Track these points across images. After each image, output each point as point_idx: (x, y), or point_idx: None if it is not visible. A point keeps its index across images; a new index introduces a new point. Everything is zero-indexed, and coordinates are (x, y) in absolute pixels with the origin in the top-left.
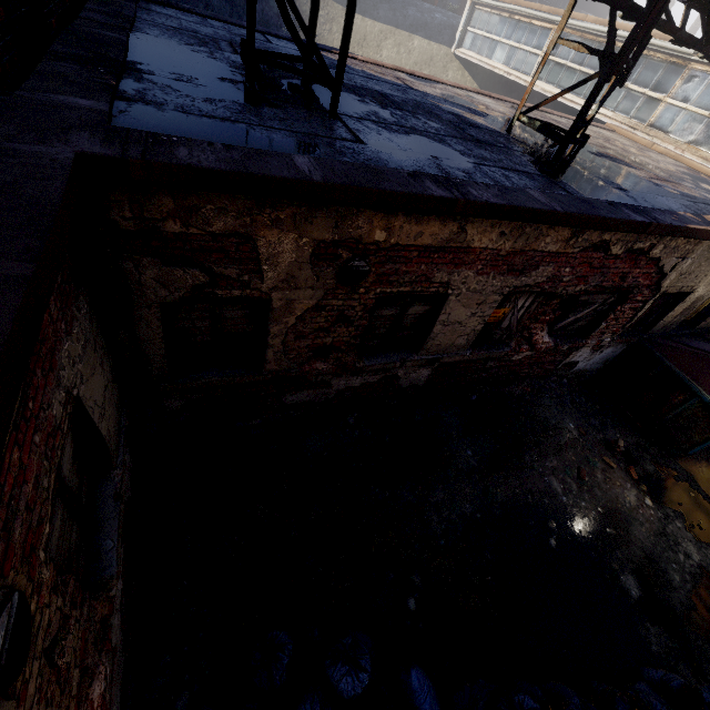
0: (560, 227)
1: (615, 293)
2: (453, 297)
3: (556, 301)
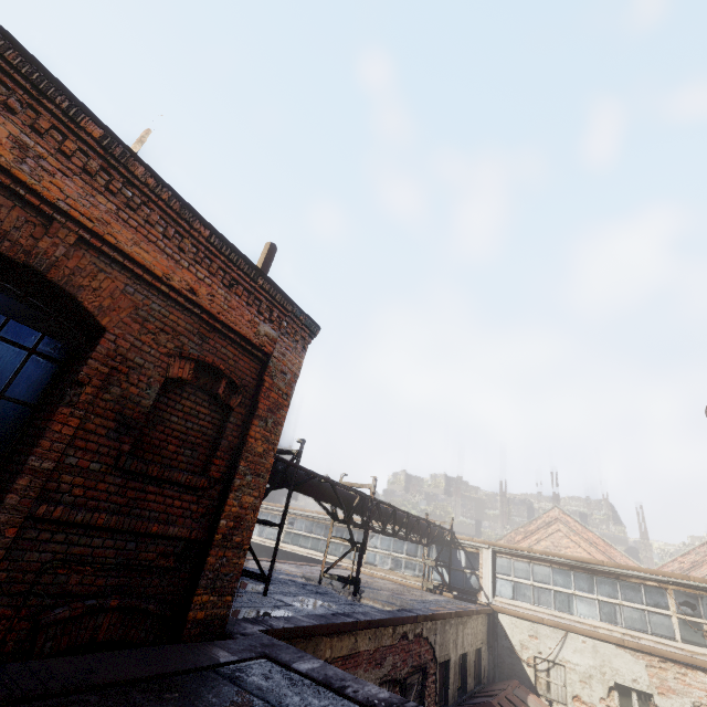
0: (388, 628)
1: (420, 671)
2: None
3: (397, 688)
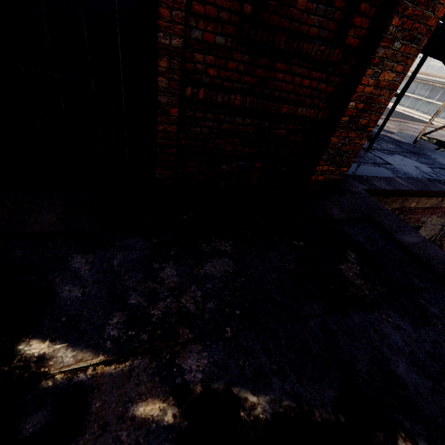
0: None
1: None
2: (422, 227)
3: None
